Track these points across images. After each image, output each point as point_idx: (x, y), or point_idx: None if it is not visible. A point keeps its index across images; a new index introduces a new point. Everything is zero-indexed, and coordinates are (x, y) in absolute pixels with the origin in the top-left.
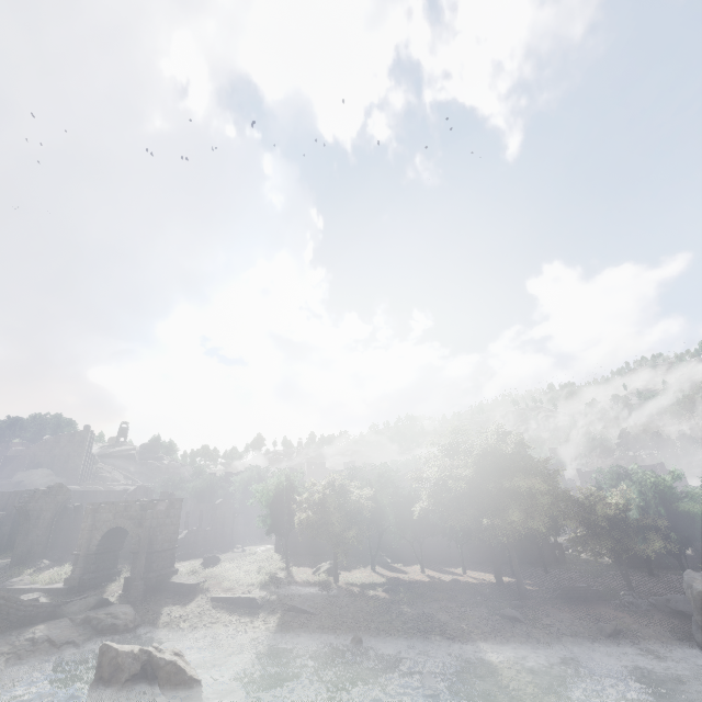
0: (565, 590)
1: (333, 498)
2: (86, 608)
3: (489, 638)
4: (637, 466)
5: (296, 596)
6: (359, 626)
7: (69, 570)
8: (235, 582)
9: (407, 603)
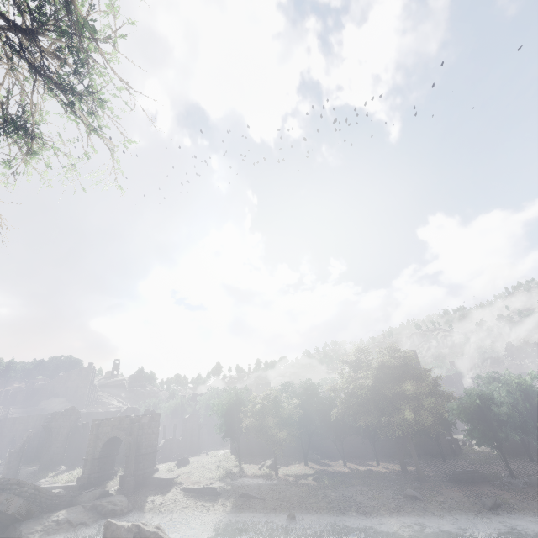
0: (455, 474)
1: (270, 407)
2: (93, 498)
3: (394, 513)
4: (507, 371)
5: (246, 485)
6: (293, 507)
7: (80, 472)
8: (200, 477)
9: (331, 488)
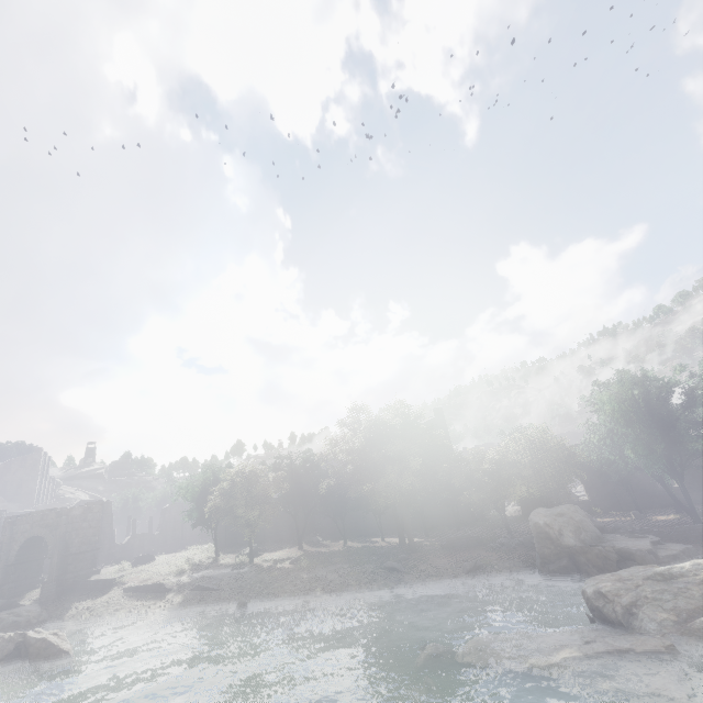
0: (450, 541)
1: (242, 484)
2: None
3: (363, 588)
4: (530, 425)
5: (207, 577)
6: (252, 594)
7: None
8: (154, 574)
9: (306, 570)
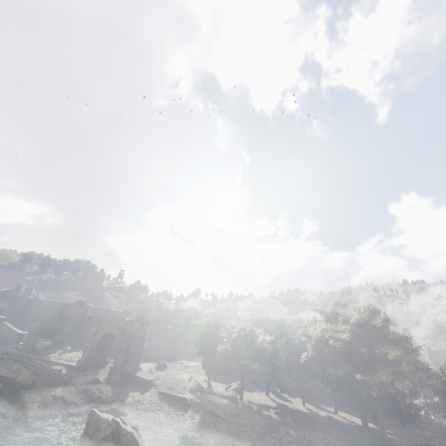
0: None
1: (245, 338)
2: (86, 382)
3: None
4: None
5: (213, 403)
6: (256, 437)
7: (80, 355)
8: (174, 384)
9: (292, 427)
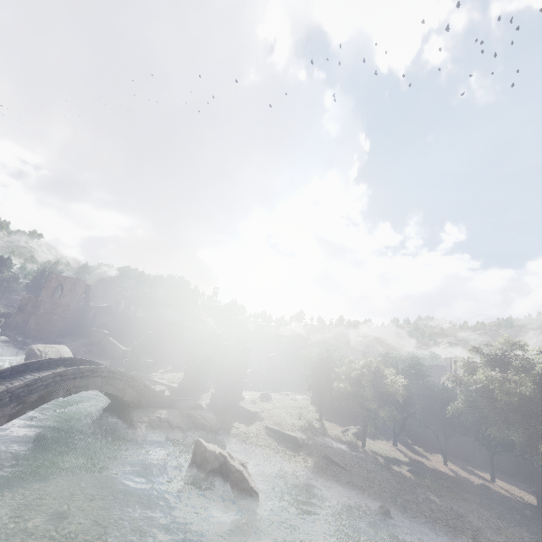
0: None
1: (369, 378)
2: (189, 407)
3: None
4: None
5: (329, 447)
6: (385, 496)
7: (181, 377)
8: (282, 420)
9: (433, 492)
